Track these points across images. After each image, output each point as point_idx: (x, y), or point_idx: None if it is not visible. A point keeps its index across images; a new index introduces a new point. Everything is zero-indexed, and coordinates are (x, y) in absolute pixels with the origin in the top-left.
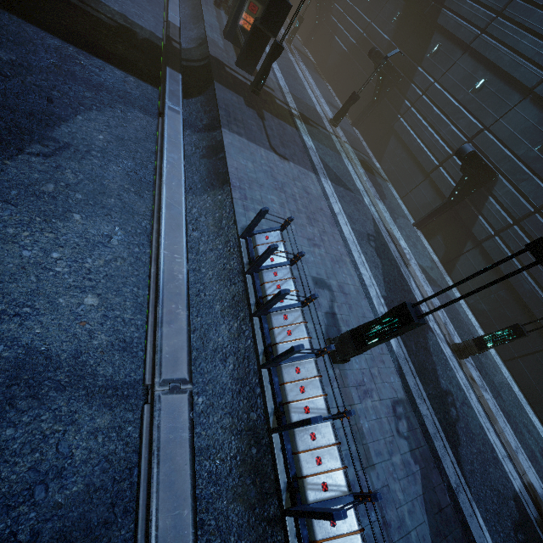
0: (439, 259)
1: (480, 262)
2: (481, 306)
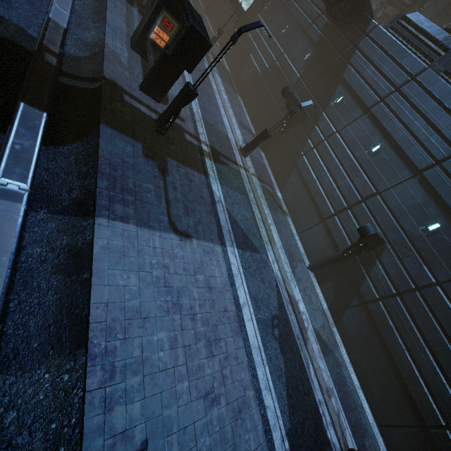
0: (327, 304)
1: (364, 321)
2: (362, 365)
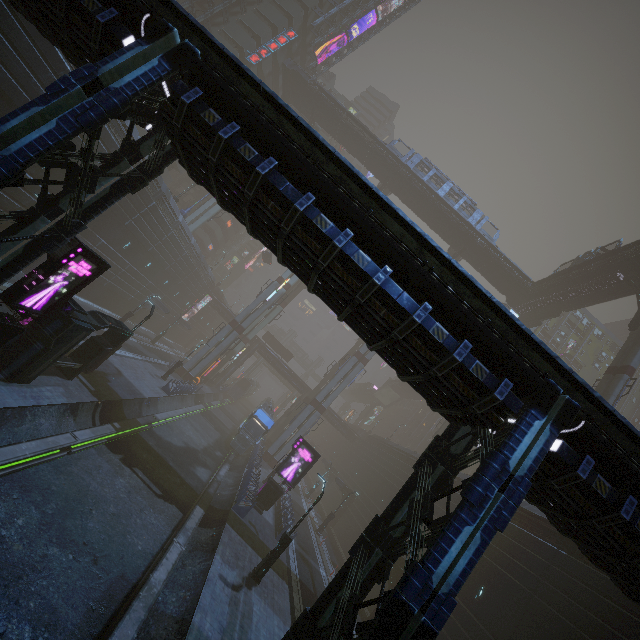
0: None
1: None
2: None
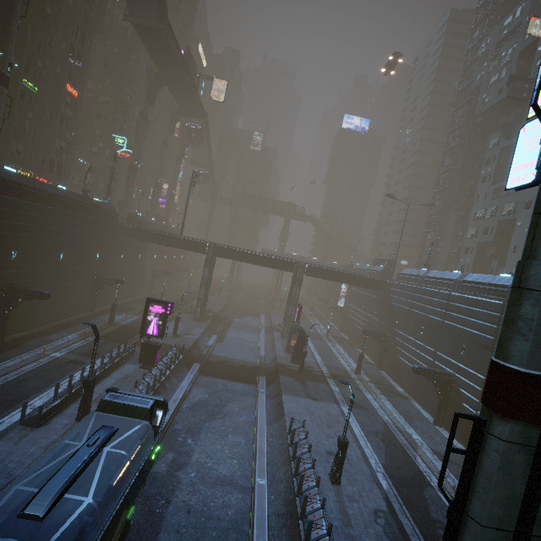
0: (465, 446)
1: None
2: None
